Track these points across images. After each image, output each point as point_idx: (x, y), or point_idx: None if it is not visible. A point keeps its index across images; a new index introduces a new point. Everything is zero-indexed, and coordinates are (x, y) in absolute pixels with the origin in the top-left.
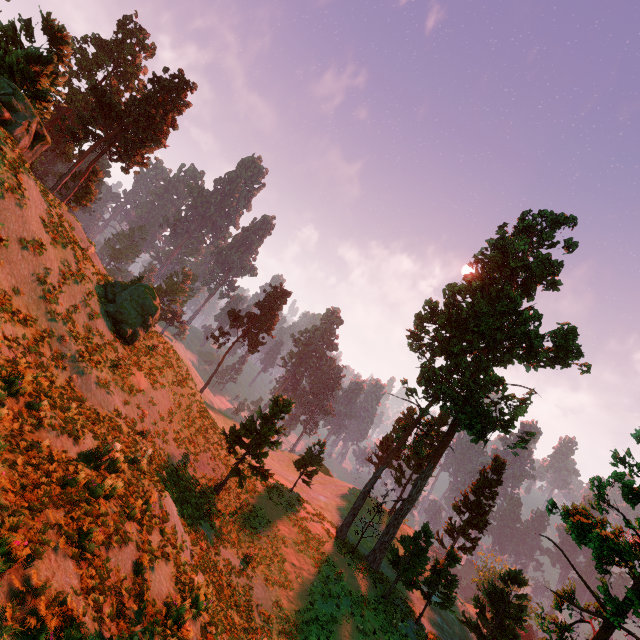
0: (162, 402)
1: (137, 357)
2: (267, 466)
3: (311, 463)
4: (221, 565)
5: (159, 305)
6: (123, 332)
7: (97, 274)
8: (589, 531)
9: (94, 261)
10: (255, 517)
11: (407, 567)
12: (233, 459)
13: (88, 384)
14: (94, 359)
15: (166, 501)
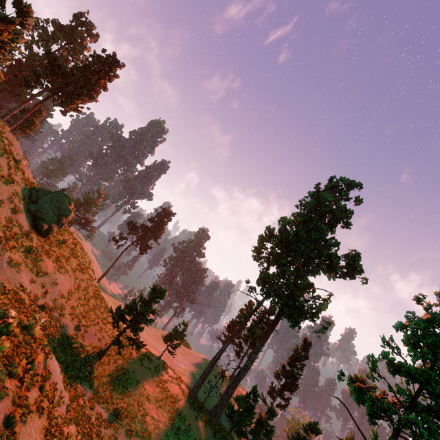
0: (64, 283)
1: (49, 247)
2: (143, 339)
3: (176, 338)
4: (93, 418)
5: (73, 209)
6: (40, 226)
7: (25, 180)
8: (365, 393)
9: (25, 171)
10: (128, 379)
11: (239, 420)
12: (116, 332)
13: (0, 263)
14: (10, 244)
15: (51, 363)
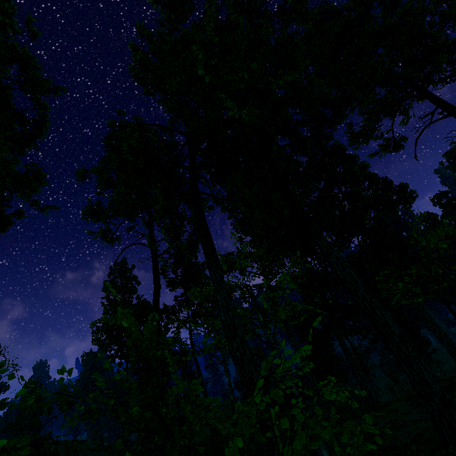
0: None
1: None
2: None
3: None
4: None
5: None
6: None
7: None
8: None
9: None
10: None
11: None
12: None
13: None
14: None
15: None
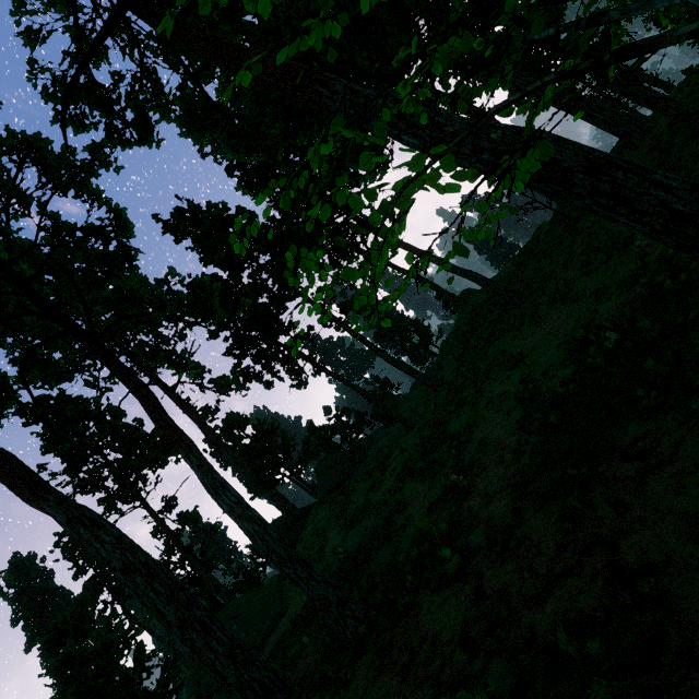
0: None
1: None
2: None
3: None
4: None
5: None
6: None
7: None
8: None
9: None
10: None
11: None
12: None
13: None
14: None
15: None
